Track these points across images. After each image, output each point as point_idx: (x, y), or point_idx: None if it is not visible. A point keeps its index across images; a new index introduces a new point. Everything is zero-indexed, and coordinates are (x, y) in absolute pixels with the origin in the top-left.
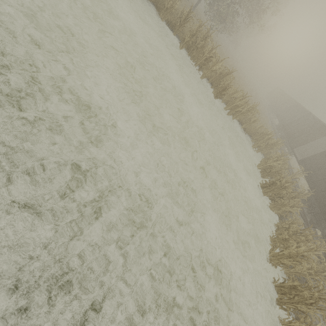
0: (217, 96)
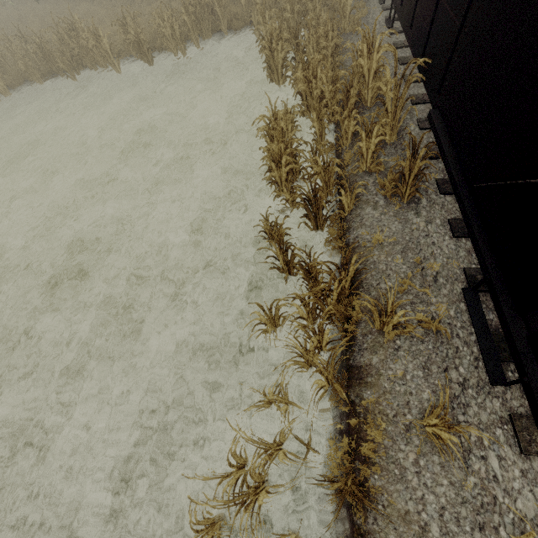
0: (148, 61)
